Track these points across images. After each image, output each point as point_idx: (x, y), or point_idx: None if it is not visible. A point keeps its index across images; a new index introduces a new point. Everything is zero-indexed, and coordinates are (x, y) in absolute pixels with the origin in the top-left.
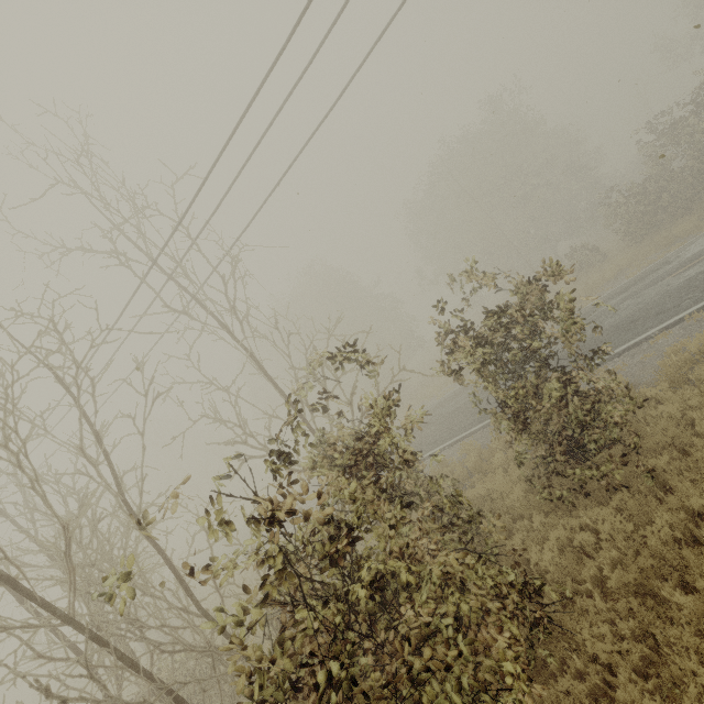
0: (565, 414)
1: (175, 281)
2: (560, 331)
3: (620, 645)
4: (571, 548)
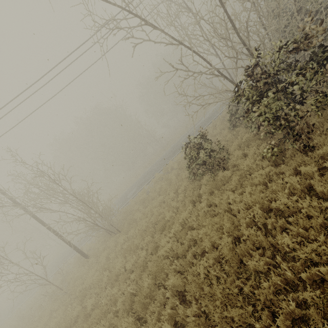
0: None
1: None
2: None
3: None
4: None
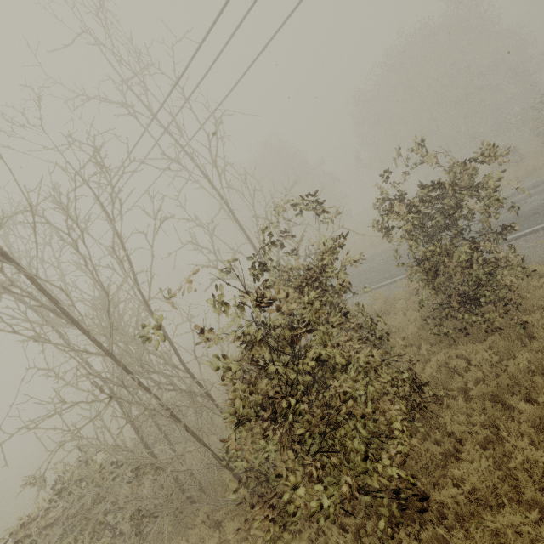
0: (468, 273)
1: (170, 134)
2: (482, 206)
3: (472, 428)
4: (446, 368)
